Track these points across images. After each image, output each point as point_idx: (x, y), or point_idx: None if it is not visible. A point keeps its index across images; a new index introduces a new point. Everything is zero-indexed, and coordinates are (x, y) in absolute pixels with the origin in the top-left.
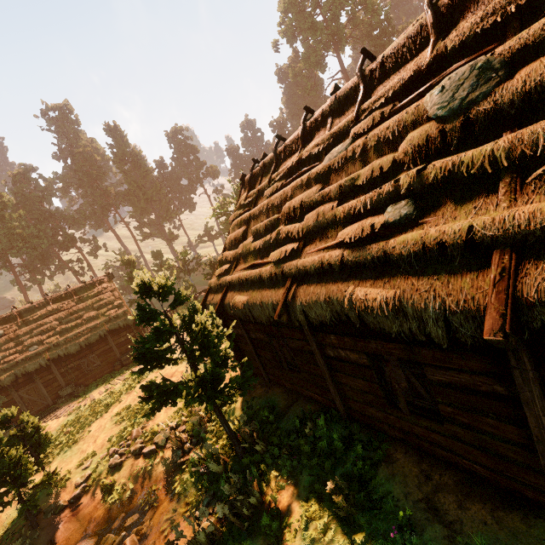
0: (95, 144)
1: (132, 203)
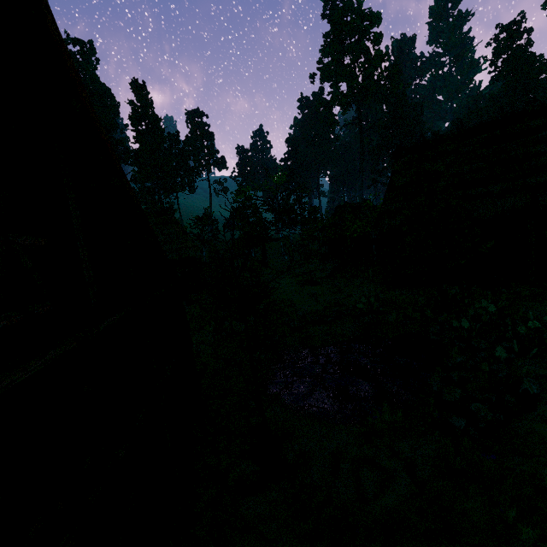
0: (112, 94)
1: (139, 164)
